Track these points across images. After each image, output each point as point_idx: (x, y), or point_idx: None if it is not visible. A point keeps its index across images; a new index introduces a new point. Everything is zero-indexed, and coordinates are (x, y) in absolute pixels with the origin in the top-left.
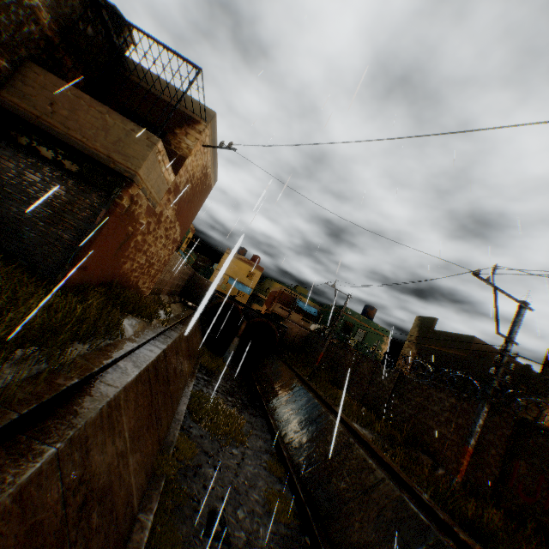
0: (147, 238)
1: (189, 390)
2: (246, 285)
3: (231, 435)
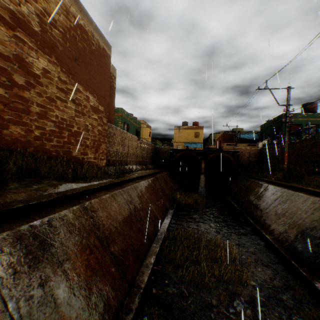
0: (23, 94)
1: (161, 233)
2: (197, 142)
3: (223, 277)
